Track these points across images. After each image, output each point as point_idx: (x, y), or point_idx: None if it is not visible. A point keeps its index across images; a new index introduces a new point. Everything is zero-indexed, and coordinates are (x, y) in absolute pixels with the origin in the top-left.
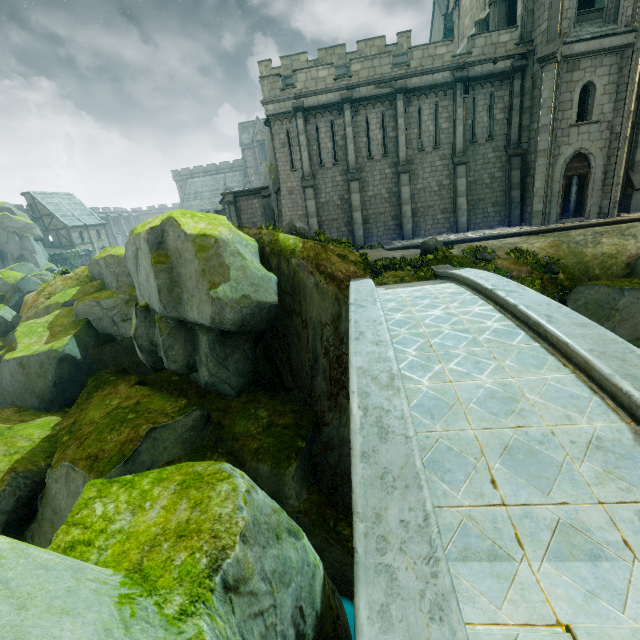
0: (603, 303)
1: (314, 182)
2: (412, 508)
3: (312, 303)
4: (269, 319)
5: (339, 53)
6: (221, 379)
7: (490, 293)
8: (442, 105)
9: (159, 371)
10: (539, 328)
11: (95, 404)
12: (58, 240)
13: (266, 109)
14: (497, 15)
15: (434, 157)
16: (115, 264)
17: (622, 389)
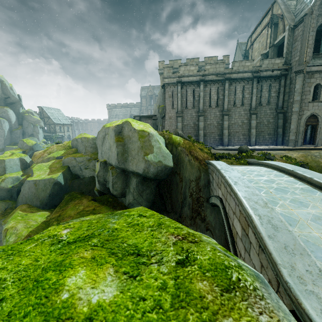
0: None
1: (182, 115)
2: (309, 265)
3: (186, 169)
4: (167, 174)
5: (196, 61)
6: (138, 202)
7: (292, 171)
8: (246, 87)
9: (101, 195)
10: None
11: (71, 207)
12: (49, 129)
13: (164, 80)
14: (273, 52)
15: (240, 109)
16: (86, 141)
17: None
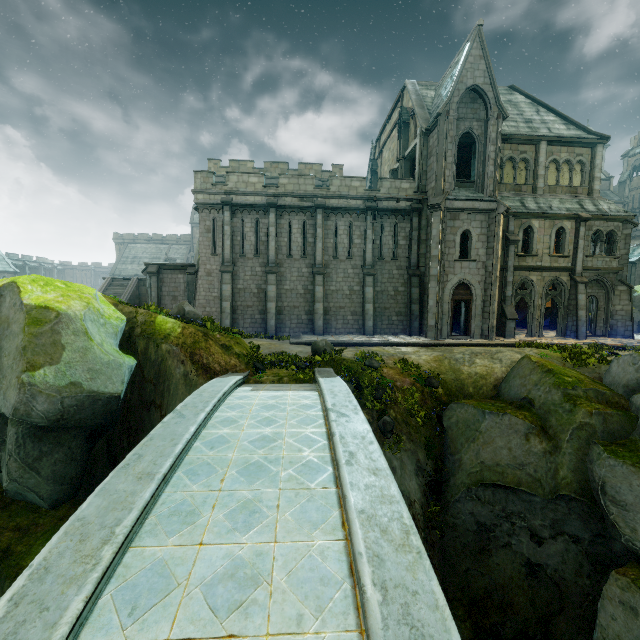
0: (470, 423)
1: (233, 268)
2: None
3: (175, 396)
4: (107, 412)
5: (282, 168)
6: (26, 486)
7: (327, 413)
8: (355, 225)
9: None
10: (338, 469)
11: None
12: None
13: (196, 197)
14: (404, 169)
15: (347, 265)
16: None
17: (361, 580)
